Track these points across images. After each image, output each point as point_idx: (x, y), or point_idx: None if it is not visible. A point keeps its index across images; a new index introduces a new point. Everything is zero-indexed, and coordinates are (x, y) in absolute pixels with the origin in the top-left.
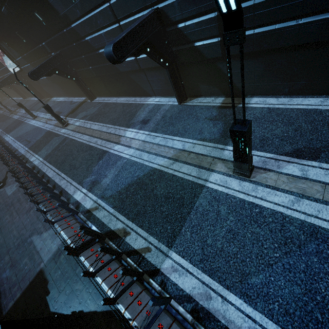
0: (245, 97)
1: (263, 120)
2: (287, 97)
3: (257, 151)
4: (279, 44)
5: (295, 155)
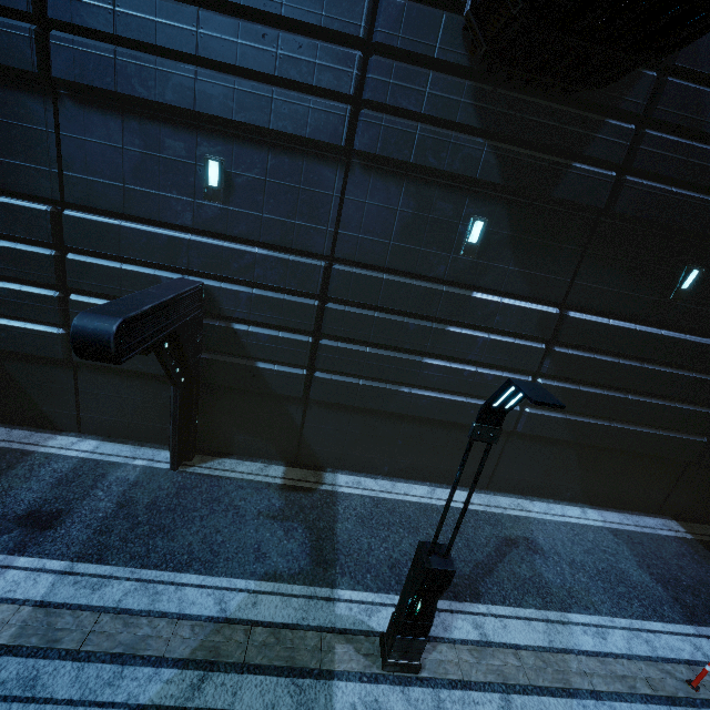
0: (325, 471)
1: (374, 522)
2: (387, 479)
3: (397, 594)
4: (389, 407)
5: (453, 594)
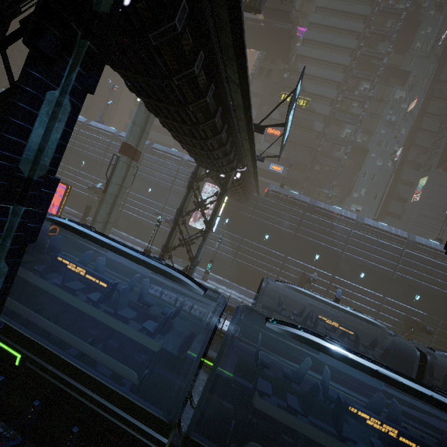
0: None
1: None
2: None
3: None
4: None
5: None
